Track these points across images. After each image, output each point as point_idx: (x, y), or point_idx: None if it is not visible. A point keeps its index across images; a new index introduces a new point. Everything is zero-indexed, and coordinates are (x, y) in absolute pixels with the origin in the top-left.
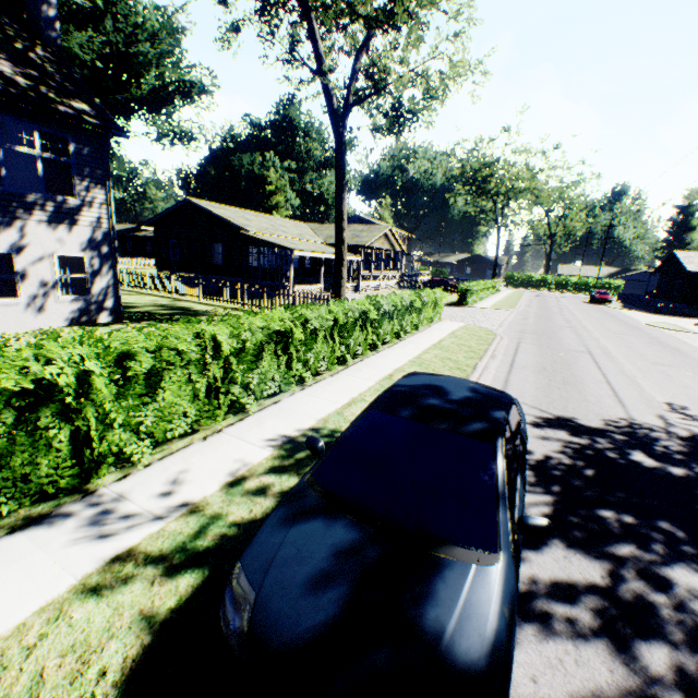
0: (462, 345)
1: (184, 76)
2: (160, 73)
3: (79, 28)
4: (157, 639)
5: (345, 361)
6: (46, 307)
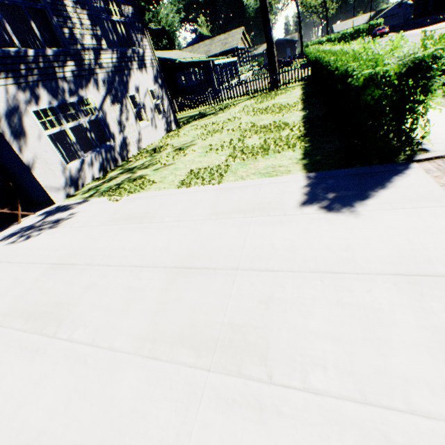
0: None
1: None
2: None
3: None
4: None
5: None
6: (156, 124)
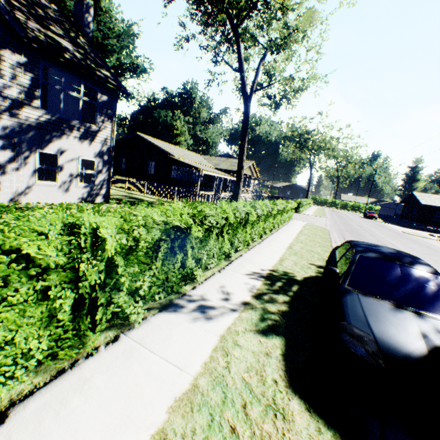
0: (315, 234)
1: (134, 61)
2: (119, 57)
3: None
4: (287, 367)
5: (261, 236)
6: (70, 189)
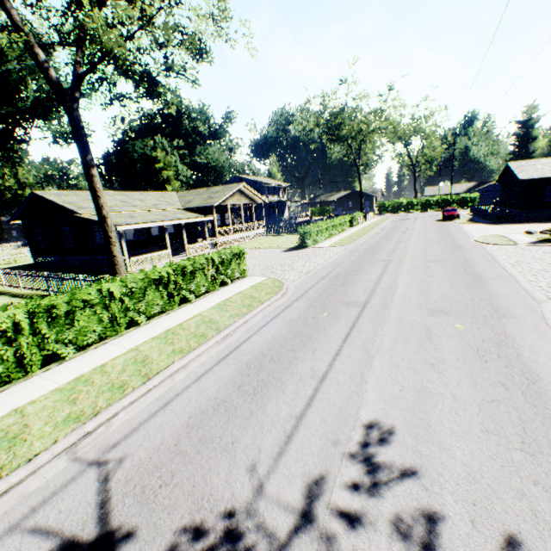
0: (208, 321)
1: None
2: (40, 85)
3: None
4: None
5: None
6: None
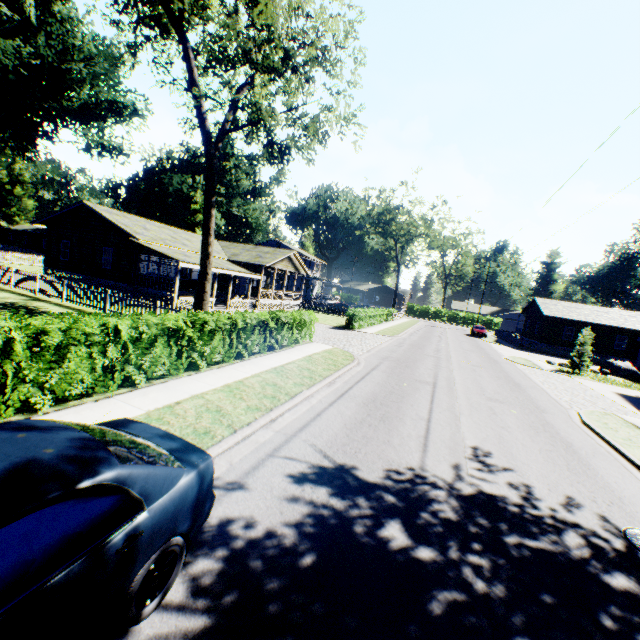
0: (307, 369)
1: (117, 97)
2: (95, 92)
3: (7, 37)
4: None
5: (135, 382)
6: None
